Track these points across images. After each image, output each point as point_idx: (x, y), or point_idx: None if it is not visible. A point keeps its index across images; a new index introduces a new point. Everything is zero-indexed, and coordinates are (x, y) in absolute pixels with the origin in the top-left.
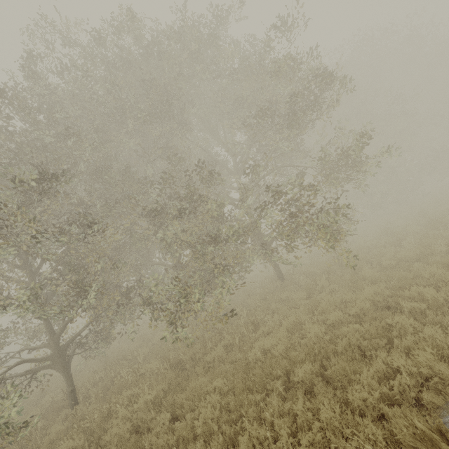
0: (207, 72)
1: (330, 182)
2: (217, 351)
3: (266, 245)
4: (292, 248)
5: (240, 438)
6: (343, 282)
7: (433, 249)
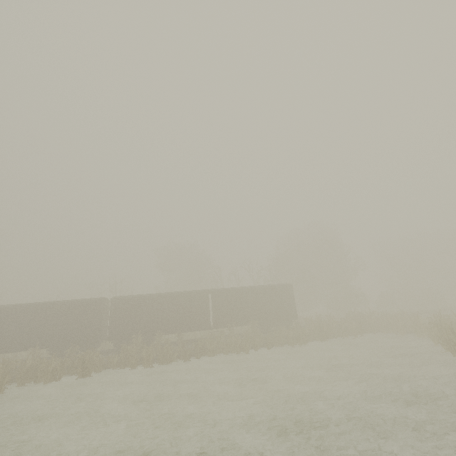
0: None
1: None
2: None
3: None
4: None
5: None
6: None
7: None
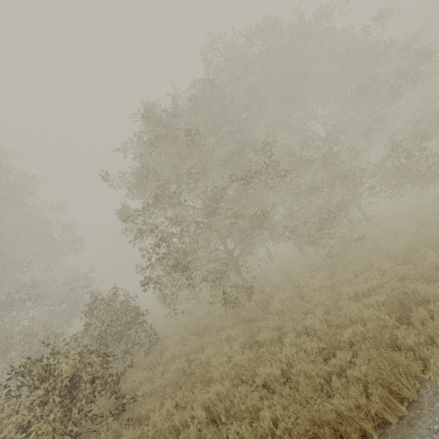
0: (323, 60)
1: None
2: (357, 253)
3: (376, 187)
4: (397, 188)
5: (425, 262)
6: (438, 212)
7: None
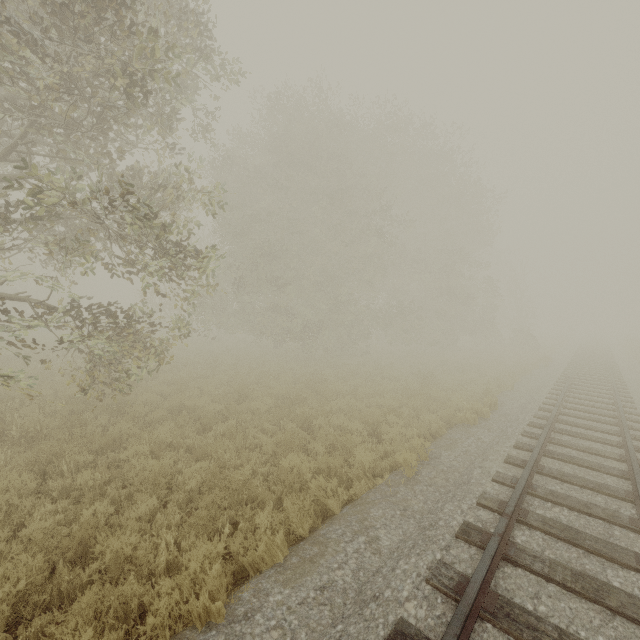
0: None
1: (85, 258)
2: None
3: None
4: None
5: None
6: None
7: (188, 473)
